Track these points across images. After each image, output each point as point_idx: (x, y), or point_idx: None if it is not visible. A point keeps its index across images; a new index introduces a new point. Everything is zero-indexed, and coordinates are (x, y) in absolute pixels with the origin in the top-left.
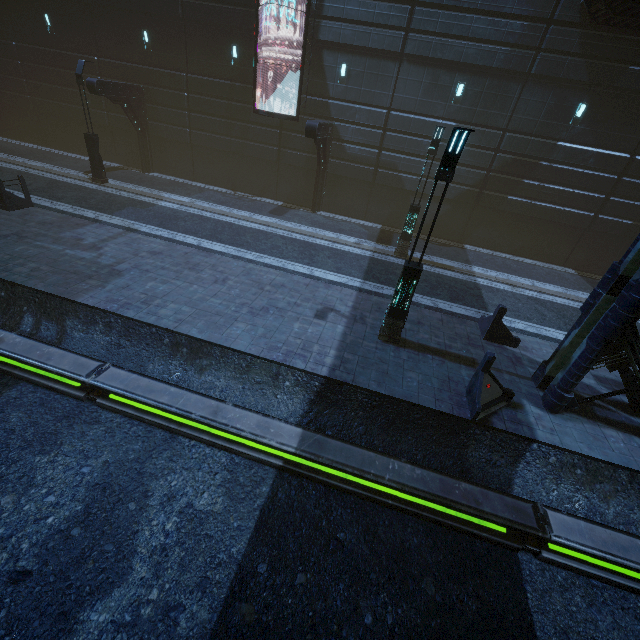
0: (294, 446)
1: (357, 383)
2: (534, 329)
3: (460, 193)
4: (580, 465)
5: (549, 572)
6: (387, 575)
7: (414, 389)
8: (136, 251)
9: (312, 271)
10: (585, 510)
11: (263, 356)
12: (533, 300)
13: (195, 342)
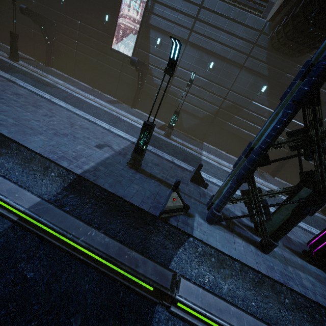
0: (26, 207)
1: (96, 182)
2: (220, 183)
3: (205, 115)
4: (214, 255)
5: (172, 322)
6: (48, 308)
7: (132, 193)
8: (5, 89)
9: (111, 128)
10: (211, 284)
11: (42, 154)
12: (226, 172)
13: (2, 137)
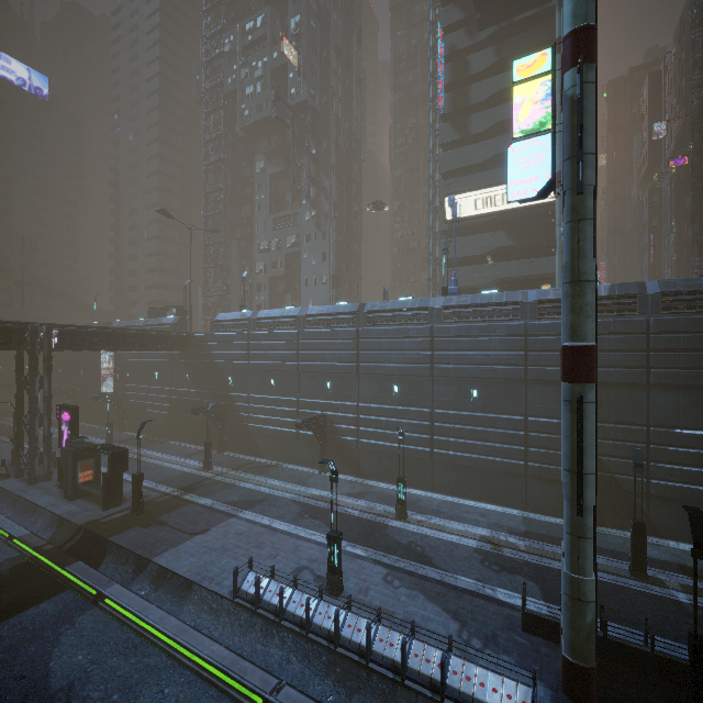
0: None
1: None
2: None
3: (165, 415)
4: None
5: None
6: None
7: None
8: None
9: None
10: None
11: None
12: None
13: None
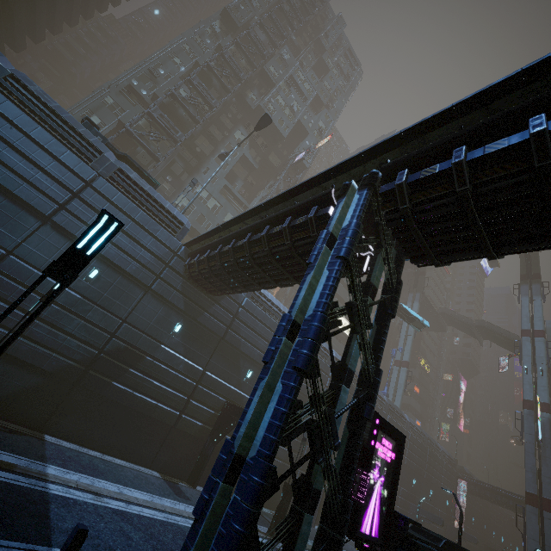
0: None
1: None
2: None
3: (63, 366)
4: None
5: None
6: None
7: None
8: None
9: None
10: None
11: None
12: (119, 514)
13: None
